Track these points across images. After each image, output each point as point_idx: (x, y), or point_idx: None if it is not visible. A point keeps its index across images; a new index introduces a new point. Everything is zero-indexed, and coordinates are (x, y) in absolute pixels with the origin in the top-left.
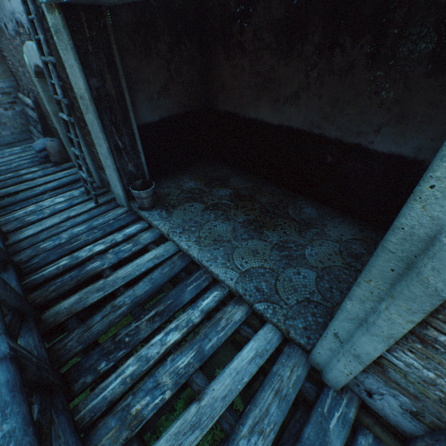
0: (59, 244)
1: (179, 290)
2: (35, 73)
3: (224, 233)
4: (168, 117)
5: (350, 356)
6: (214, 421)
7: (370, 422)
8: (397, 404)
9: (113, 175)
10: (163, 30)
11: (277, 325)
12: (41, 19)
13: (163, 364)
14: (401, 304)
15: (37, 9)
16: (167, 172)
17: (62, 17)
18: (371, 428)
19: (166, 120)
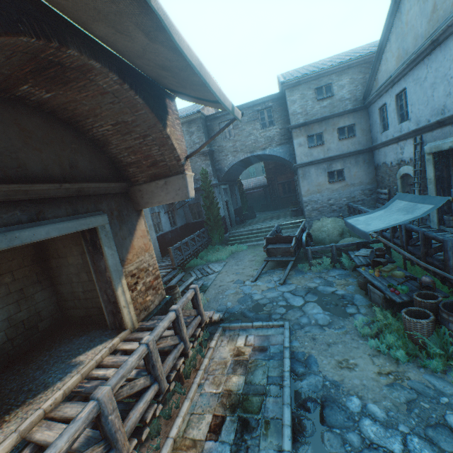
0: None
1: None
2: (400, 177)
3: None
4: None
5: None
6: None
7: None
8: None
9: (433, 211)
10: None
11: None
12: (420, 158)
13: None
14: None
15: (420, 155)
16: None
17: (432, 156)
18: None
19: None
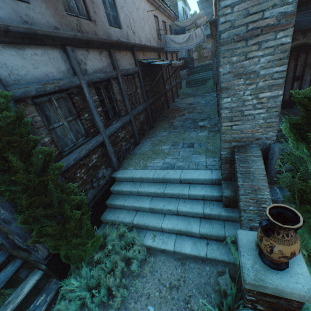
0: None
1: None
2: None
3: None
4: None
5: None
6: None
7: (3, 247)
8: None
9: None
10: None
11: None
12: None
13: None
14: None
15: None
16: None
17: None
18: (2, 249)
19: None
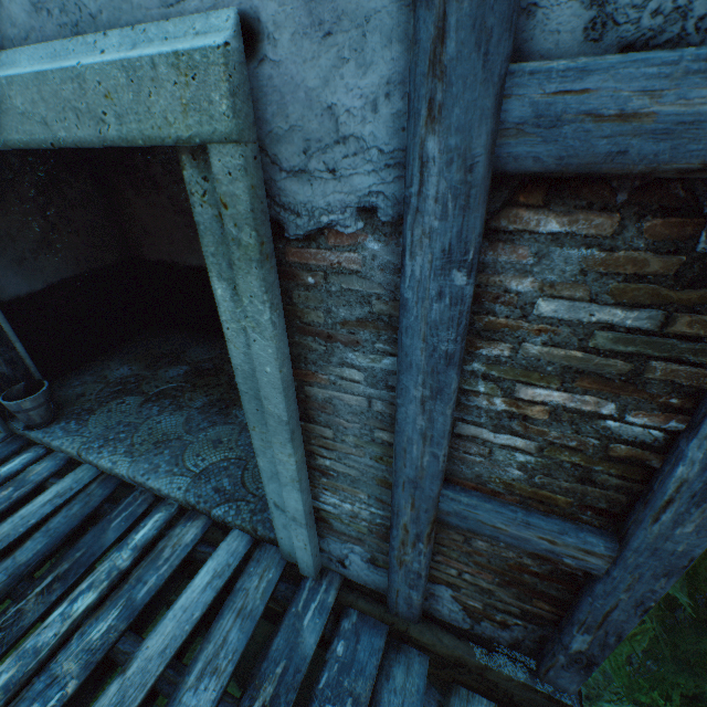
0: None
1: (98, 532)
2: None
3: (173, 428)
4: (63, 281)
5: (292, 522)
6: (147, 688)
7: (354, 598)
8: (360, 559)
9: None
10: (23, 168)
11: (243, 527)
12: None
13: (65, 647)
14: (275, 440)
15: None
16: (80, 361)
17: None
18: (355, 604)
19: (60, 286)
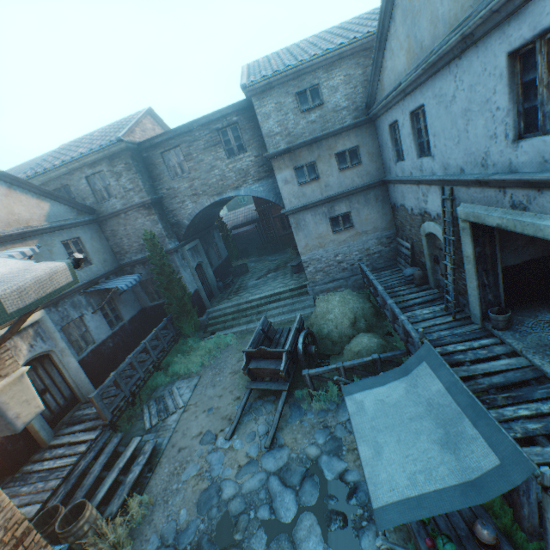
0: (431, 339)
1: (529, 389)
2: (425, 234)
3: None
4: (529, 260)
5: None
6: None
7: None
8: None
9: (474, 301)
10: None
11: None
12: (452, 221)
13: (514, 421)
14: None
15: (452, 218)
16: (520, 302)
17: (469, 224)
18: None
19: (527, 262)
